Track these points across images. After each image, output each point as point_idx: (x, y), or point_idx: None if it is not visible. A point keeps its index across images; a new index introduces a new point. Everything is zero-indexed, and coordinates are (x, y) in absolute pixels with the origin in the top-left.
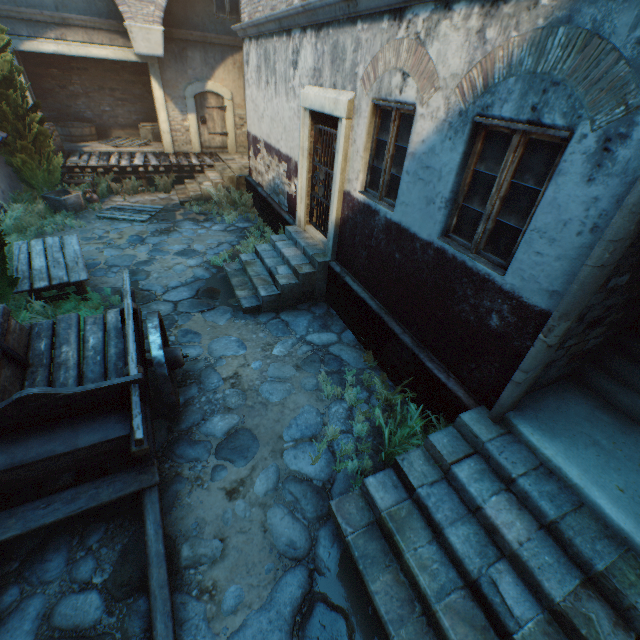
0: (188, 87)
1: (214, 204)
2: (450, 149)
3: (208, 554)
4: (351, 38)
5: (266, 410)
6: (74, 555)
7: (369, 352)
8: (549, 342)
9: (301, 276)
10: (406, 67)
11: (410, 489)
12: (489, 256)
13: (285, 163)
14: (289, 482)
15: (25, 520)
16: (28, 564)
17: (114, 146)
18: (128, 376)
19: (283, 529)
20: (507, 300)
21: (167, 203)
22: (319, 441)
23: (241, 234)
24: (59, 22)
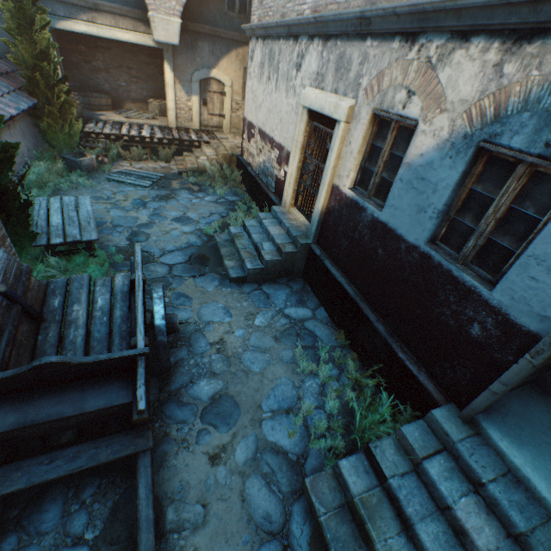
0: (195, 72)
1: (208, 177)
2: (449, 166)
3: (191, 519)
4: (359, 52)
5: (247, 378)
6: (69, 507)
7: (341, 331)
8: (535, 363)
9: (284, 254)
10: (413, 86)
11: (381, 477)
12: (476, 269)
13: (277, 150)
14: (266, 453)
15: (30, 474)
16: (27, 512)
17: (126, 117)
18: (136, 349)
19: (260, 501)
20: (492, 314)
21: (167, 172)
22: (294, 414)
23: (230, 206)
24: (92, 7)
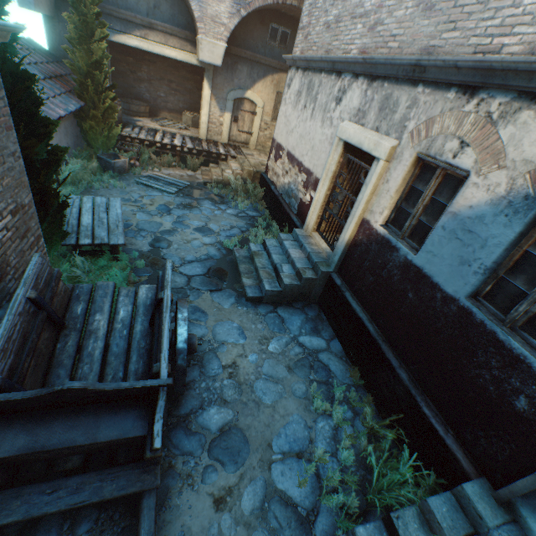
0: (231, 92)
1: (231, 190)
2: (504, 224)
3: None
4: (407, 96)
5: (258, 410)
6: None
7: (356, 369)
8: None
9: (304, 279)
10: (467, 137)
11: None
12: (526, 336)
13: (305, 174)
14: (275, 503)
15: (29, 504)
16: None
17: (160, 125)
18: (160, 379)
19: None
20: None
21: (192, 180)
22: (305, 459)
23: (250, 222)
24: (146, 25)
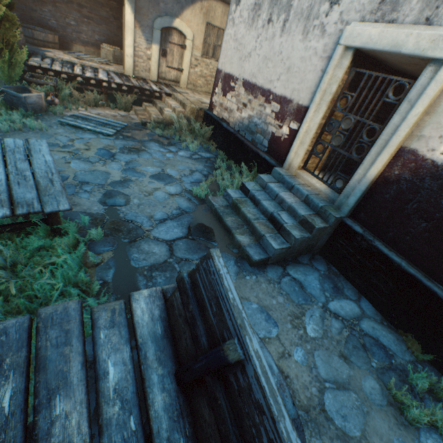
0: (157, 19)
1: (175, 130)
2: None
3: None
4: None
5: None
6: None
7: (413, 338)
8: None
9: (315, 230)
10: None
11: None
12: None
13: (277, 104)
14: None
15: None
16: None
17: (76, 57)
18: None
19: None
20: None
21: (128, 121)
22: None
23: (207, 164)
24: None
